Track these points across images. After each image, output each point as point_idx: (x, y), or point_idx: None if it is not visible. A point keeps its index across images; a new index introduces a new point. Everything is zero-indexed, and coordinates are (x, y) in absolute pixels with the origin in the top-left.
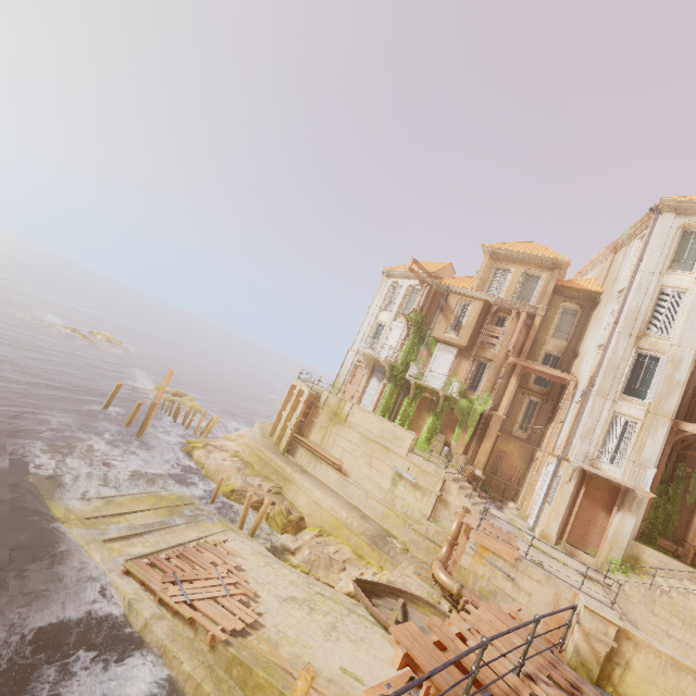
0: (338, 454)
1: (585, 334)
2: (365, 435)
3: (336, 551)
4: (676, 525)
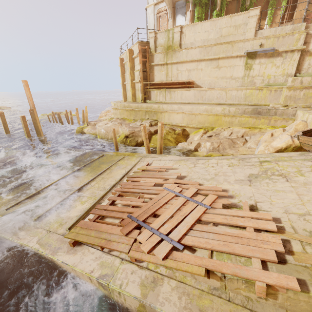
0: (185, 76)
1: None
2: (204, 45)
3: (231, 133)
4: None
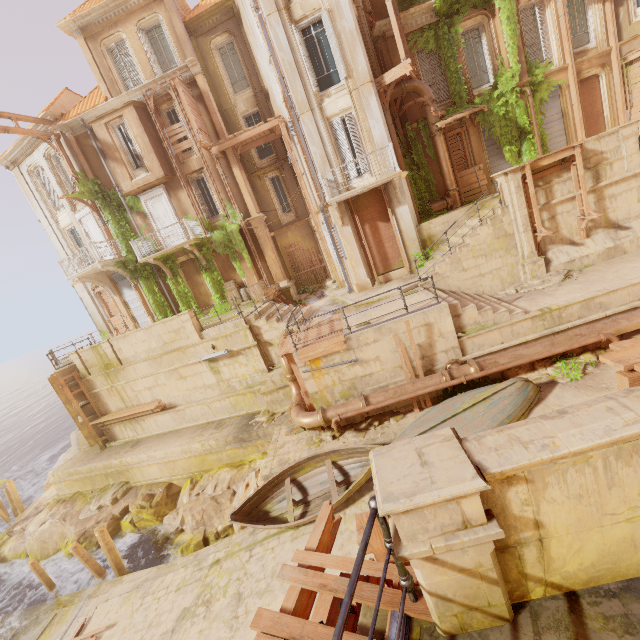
0: (148, 397)
1: (256, 63)
2: (150, 357)
3: (215, 487)
4: (436, 184)
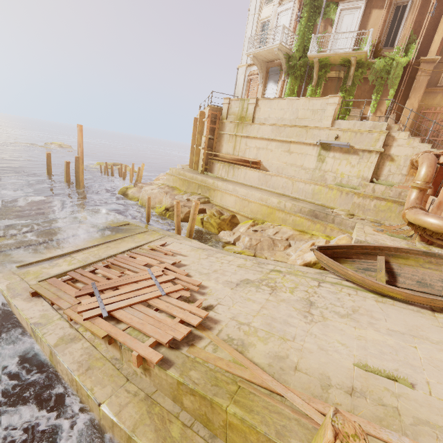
0: (253, 154)
1: None
2: (278, 124)
3: (276, 233)
4: None
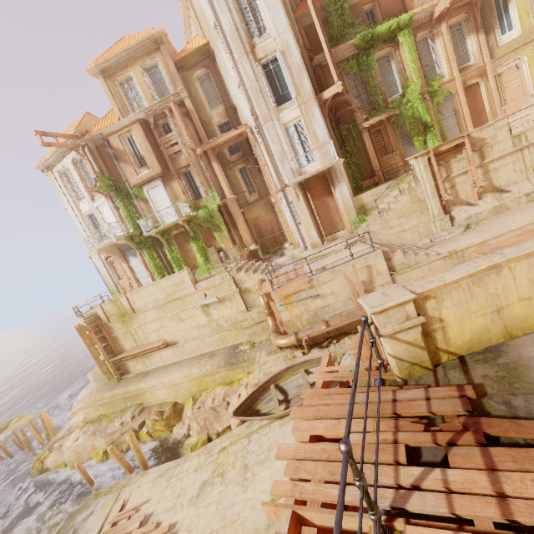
0: (155, 337)
1: (227, 87)
2: (157, 306)
3: (213, 400)
4: (365, 167)
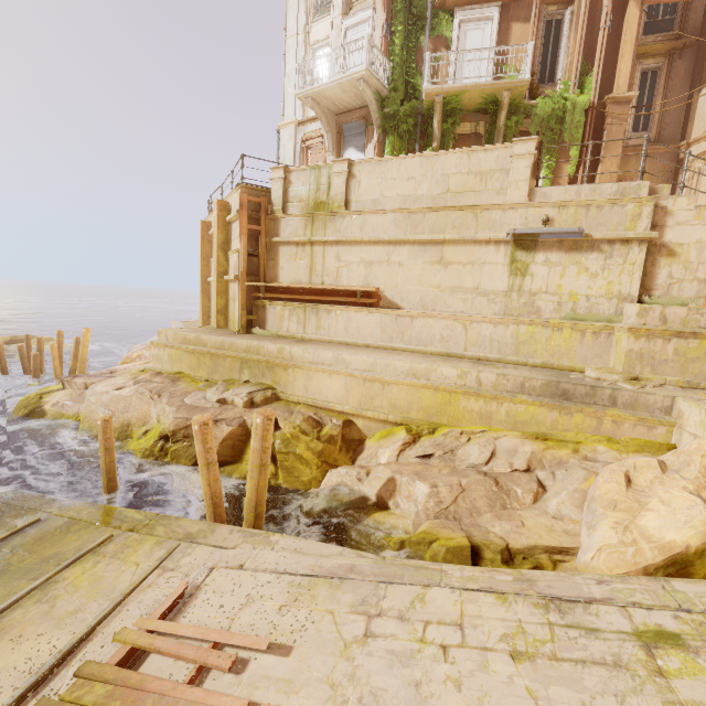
0: (358, 277)
1: None
2: (407, 208)
3: (491, 455)
4: None
